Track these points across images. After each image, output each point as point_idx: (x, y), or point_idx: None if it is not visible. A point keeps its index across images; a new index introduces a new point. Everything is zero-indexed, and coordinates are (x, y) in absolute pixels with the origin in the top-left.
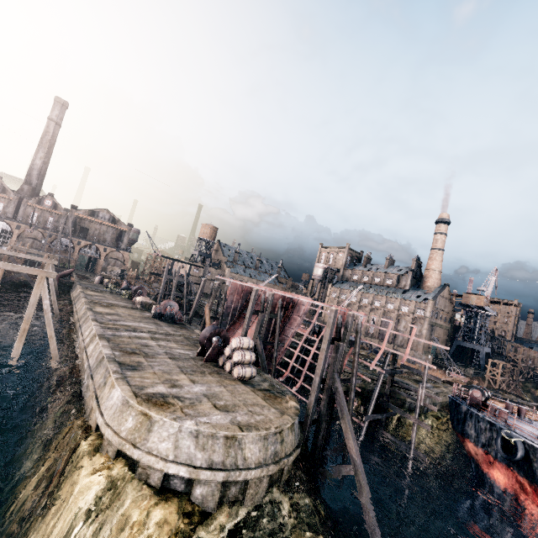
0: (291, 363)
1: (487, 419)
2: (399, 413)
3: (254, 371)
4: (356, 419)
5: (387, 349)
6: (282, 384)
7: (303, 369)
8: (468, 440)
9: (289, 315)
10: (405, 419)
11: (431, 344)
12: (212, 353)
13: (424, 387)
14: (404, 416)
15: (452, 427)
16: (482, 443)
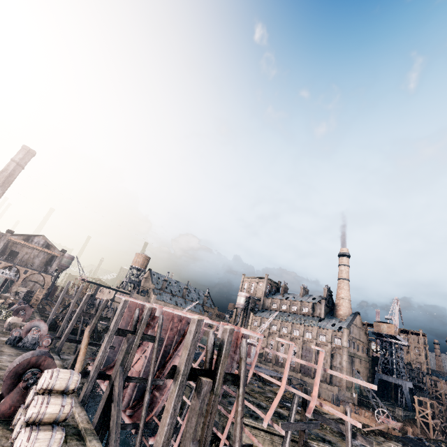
0: None
1: None
2: None
3: (57, 439)
4: None
5: (289, 388)
6: None
7: (183, 422)
8: None
9: (183, 340)
10: None
11: (347, 378)
12: (12, 400)
13: None
14: None
15: None
16: None
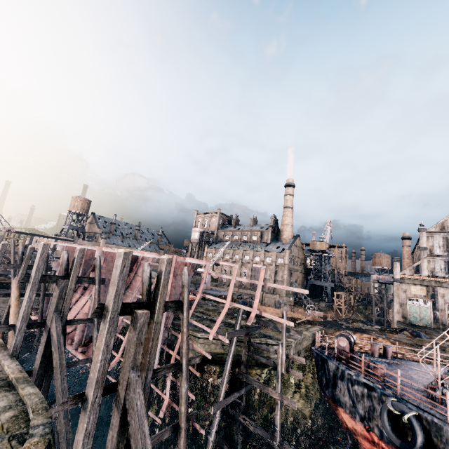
0: (123, 342)
1: (362, 380)
2: (259, 387)
3: None
4: (194, 422)
5: (233, 304)
6: (45, 406)
7: None
8: (342, 410)
9: (131, 277)
10: (270, 382)
11: (284, 288)
12: None
13: (285, 347)
14: (265, 391)
15: (321, 390)
16: (360, 415)
